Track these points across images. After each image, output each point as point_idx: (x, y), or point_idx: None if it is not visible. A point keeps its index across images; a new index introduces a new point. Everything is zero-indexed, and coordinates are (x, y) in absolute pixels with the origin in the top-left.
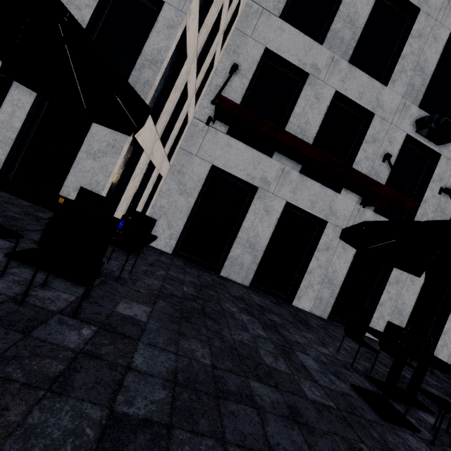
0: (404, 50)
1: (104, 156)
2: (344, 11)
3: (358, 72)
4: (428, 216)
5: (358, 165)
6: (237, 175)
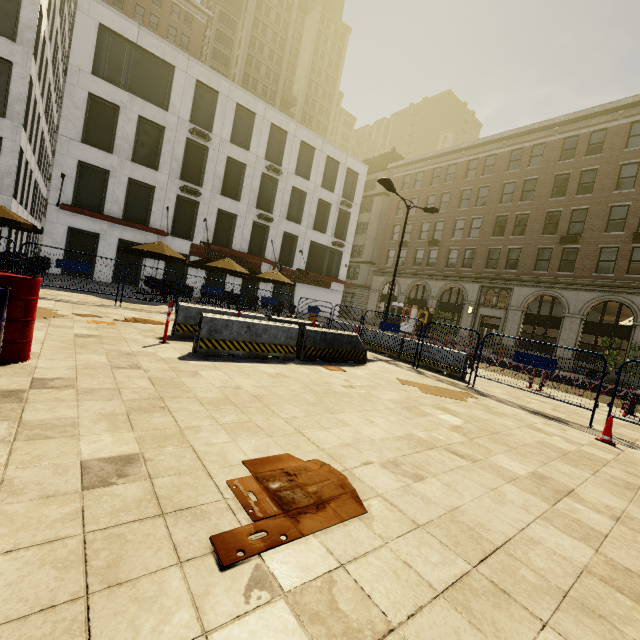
0: (162, 151)
1: None
2: (120, 134)
3: (139, 166)
4: (202, 233)
5: (154, 214)
6: (86, 229)
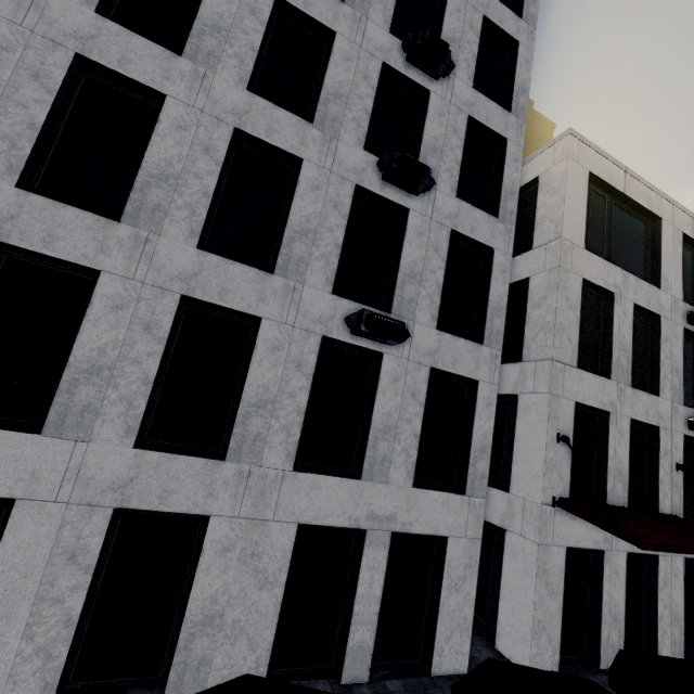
0: (661, 357)
1: (464, 582)
2: (617, 340)
3: (639, 393)
4: None
5: (662, 484)
6: (586, 546)
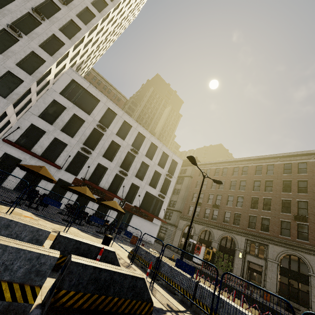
0: (79, 130)
1: None
2: (61, 118)
3: (63, 133)
4: (84, 173)
5: (60, 157)
6: (15, 156)
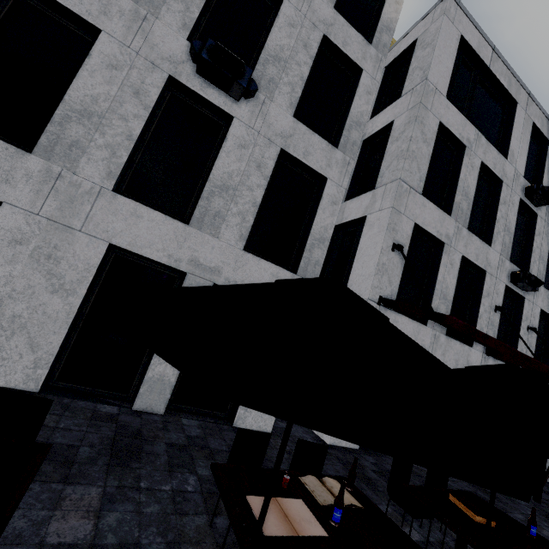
0: (497, 215)
1: None
2: (461, 186)
3: (473, 237)
4: (523, 352)
5: (481, 319)
6: None
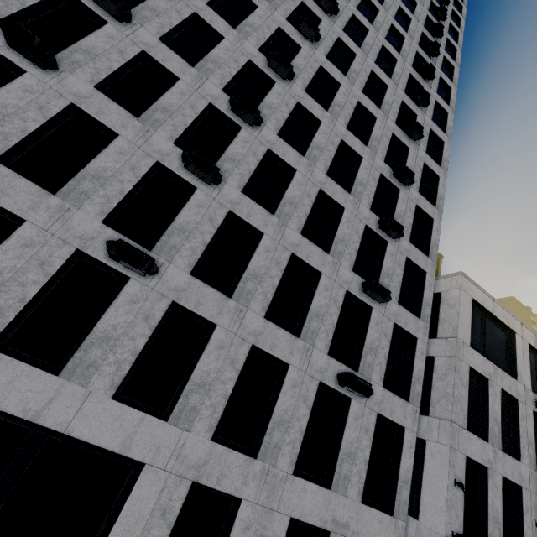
0: (520, 431)
1: None
2: (491, 413)
3: (507, 456)
4: None
5: (526, 536)
6: None
